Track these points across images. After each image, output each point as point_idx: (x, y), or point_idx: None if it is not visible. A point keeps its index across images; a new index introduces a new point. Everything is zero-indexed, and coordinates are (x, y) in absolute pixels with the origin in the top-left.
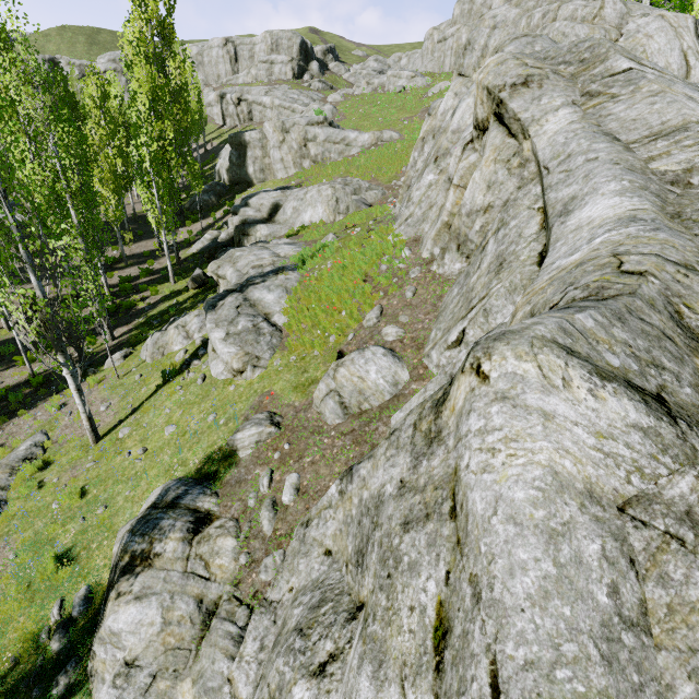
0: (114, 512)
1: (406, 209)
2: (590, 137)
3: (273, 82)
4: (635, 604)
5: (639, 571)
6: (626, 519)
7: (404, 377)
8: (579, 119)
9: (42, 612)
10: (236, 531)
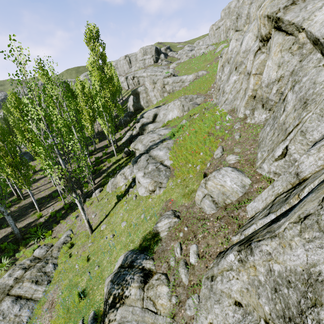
0: (102, 269)
1: (223, 97)
2: None
3: (146, 67)
4: None
5: None
6: None
7: (248, 181)
8: None
9: None
10: (167, 281)
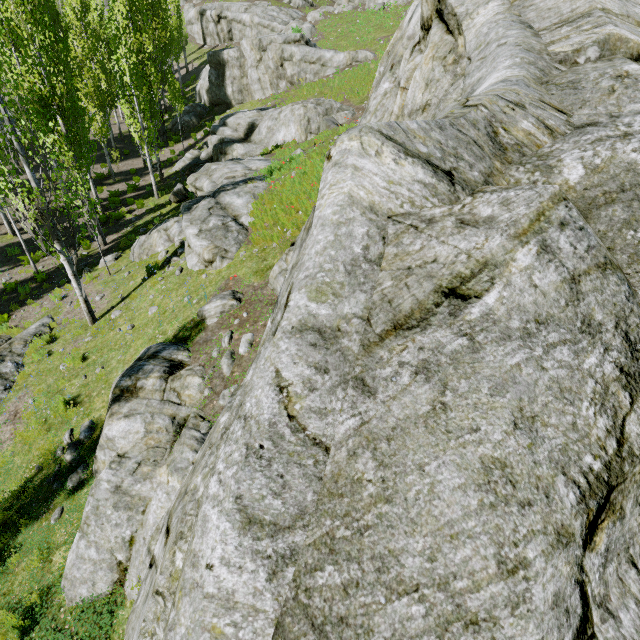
0: (109, 371)
1: (364, 119)
2: (507, 25)
3: None
4: (376, 254)
5: (386, 242)
6: (390, 221)
7: None
8: (504, 11)
9: (57, 438)
10: (202, 373)
